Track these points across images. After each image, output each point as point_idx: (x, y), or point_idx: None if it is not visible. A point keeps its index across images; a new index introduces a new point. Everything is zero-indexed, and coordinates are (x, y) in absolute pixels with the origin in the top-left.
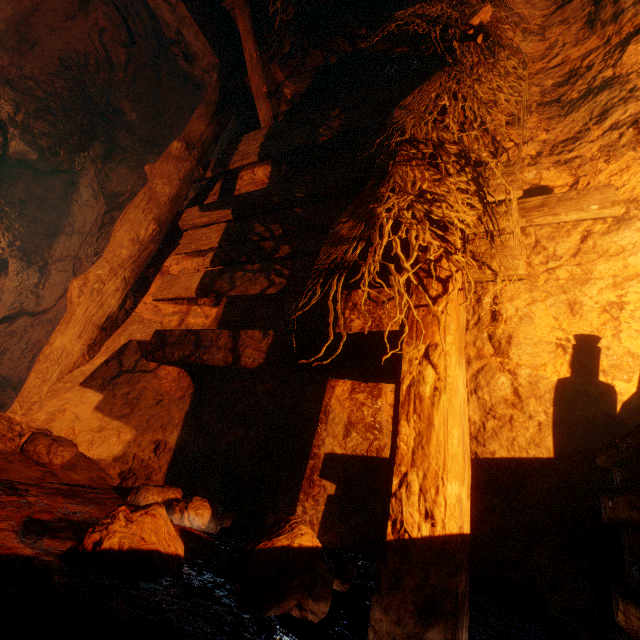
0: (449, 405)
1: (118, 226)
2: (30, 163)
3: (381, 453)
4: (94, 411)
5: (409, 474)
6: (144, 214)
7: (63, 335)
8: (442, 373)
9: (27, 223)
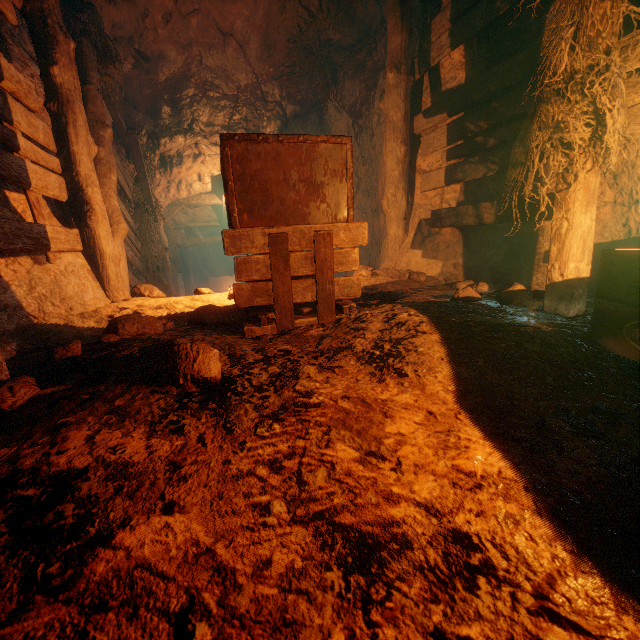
0: (572, 236)
1: (385, 159)
2: (297, 114)
3: None
4: (422, 258)
5: (554, 264)
6: (395, 143)
7: (391, 229)
8: (570, 223)
9: None
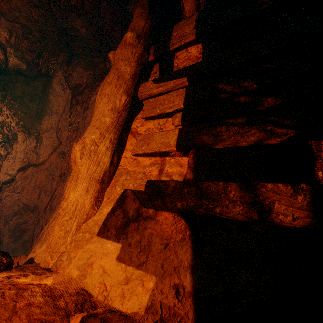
0: None
1: (98, 99)
2: (22, 72)
3: None
4: (117, 262)
5: None
6: (116, 89)
7: (74, 191)
8: None
9: (25, 110)
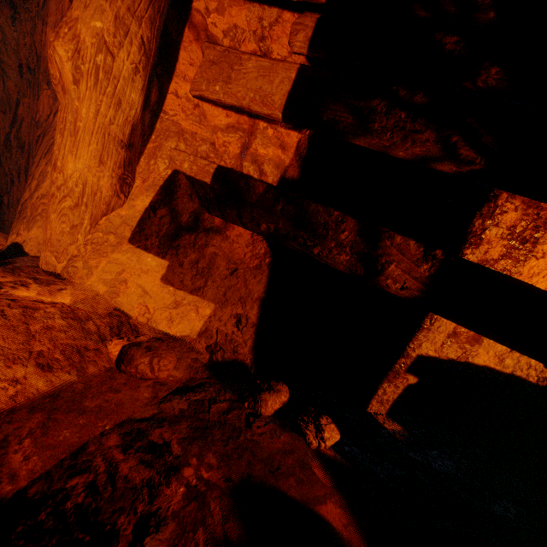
0: None
1: None
2: None
3: (470, 360)
4: (162, 284)
5: None
6: None
7: (74, 157)
8: None
9: None
